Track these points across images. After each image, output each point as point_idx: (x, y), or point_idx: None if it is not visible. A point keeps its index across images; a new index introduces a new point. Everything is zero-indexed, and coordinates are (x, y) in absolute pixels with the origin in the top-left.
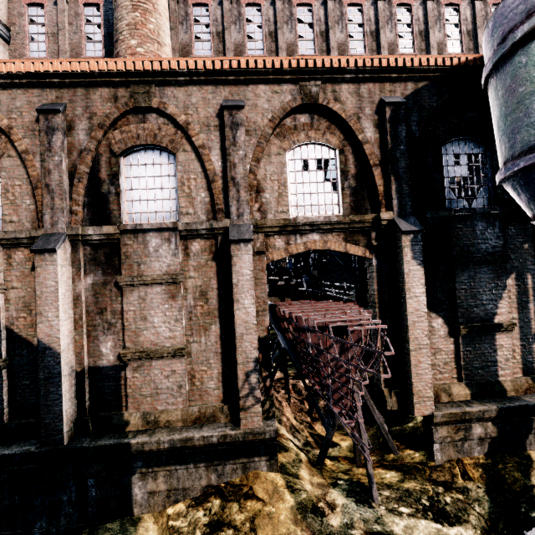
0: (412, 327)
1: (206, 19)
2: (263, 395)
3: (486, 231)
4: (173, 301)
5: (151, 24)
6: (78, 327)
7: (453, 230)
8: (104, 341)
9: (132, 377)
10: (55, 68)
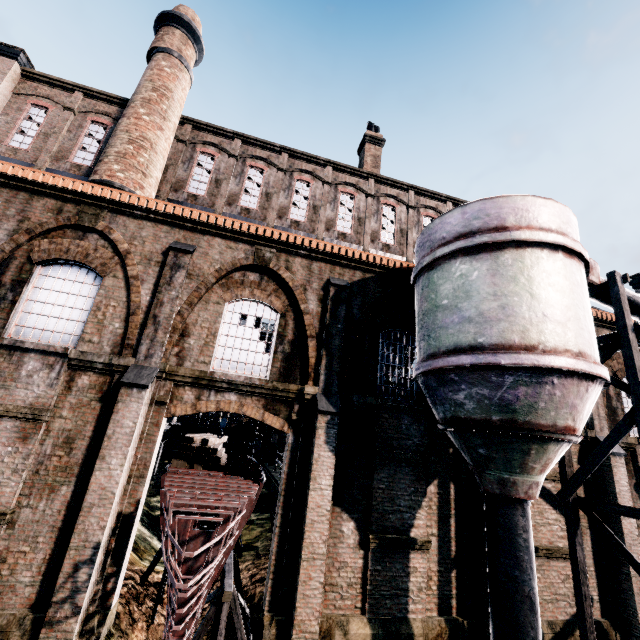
0: (310, 527)
1: (209, 166)
2: (97, 604)
3: (412, 427)
4: (22, 443)
5: (143, 158)
6: None
7: (379, 419)
8: None
9: None
10: (4, 170)
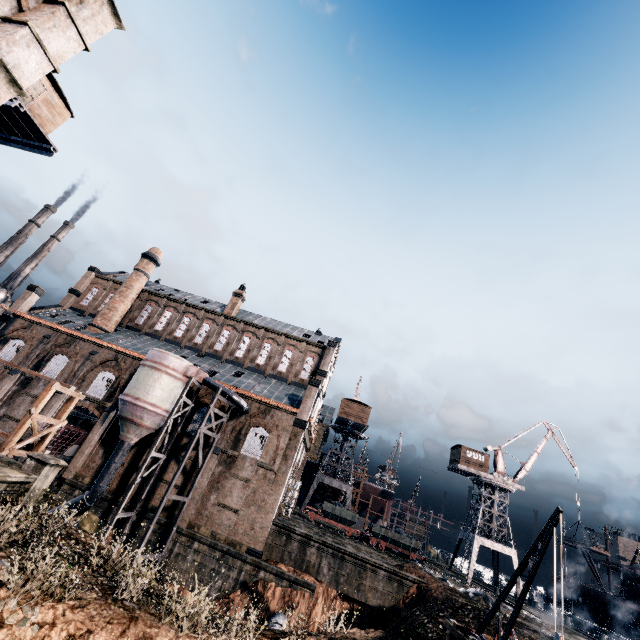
0: (85, 444)
1: (150, 310)
2: None
3: None
4: (31, 404)
5: (111, 314)
6: (1, 400)
7: None
8: (4, 408)
9: (1, 423)
10: (56, 327)
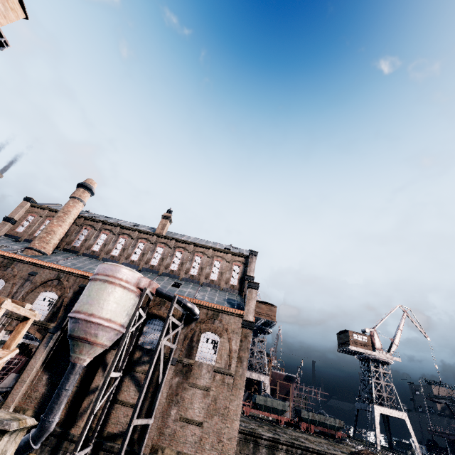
0: (26, 371)
1: (86, 234)
2: None
3: None
4: None
5: (49, 237)
6: None
7: None
8: None
9: None
10: None
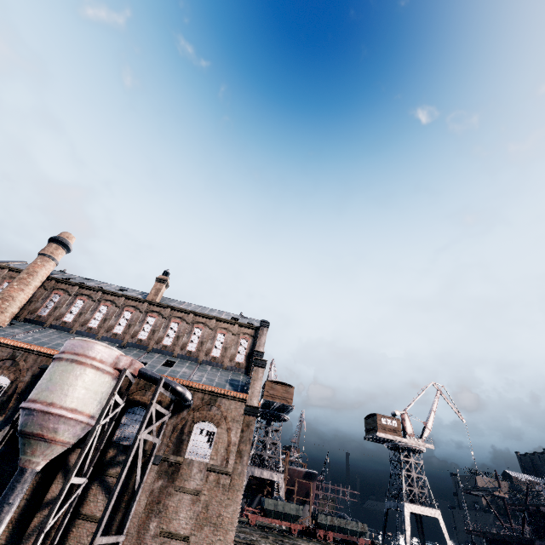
0: None
1: (57, 300)
2: None
3: None
4: None
5: (5, 305)
6: None
7: None
8: None
9: None
10: None
